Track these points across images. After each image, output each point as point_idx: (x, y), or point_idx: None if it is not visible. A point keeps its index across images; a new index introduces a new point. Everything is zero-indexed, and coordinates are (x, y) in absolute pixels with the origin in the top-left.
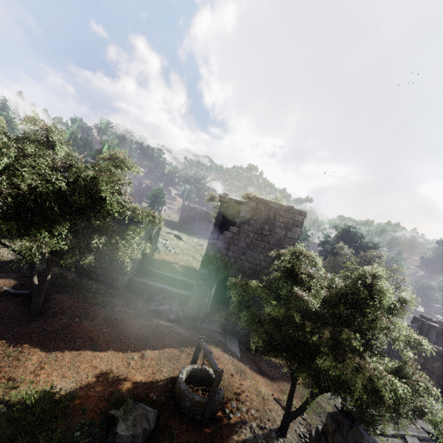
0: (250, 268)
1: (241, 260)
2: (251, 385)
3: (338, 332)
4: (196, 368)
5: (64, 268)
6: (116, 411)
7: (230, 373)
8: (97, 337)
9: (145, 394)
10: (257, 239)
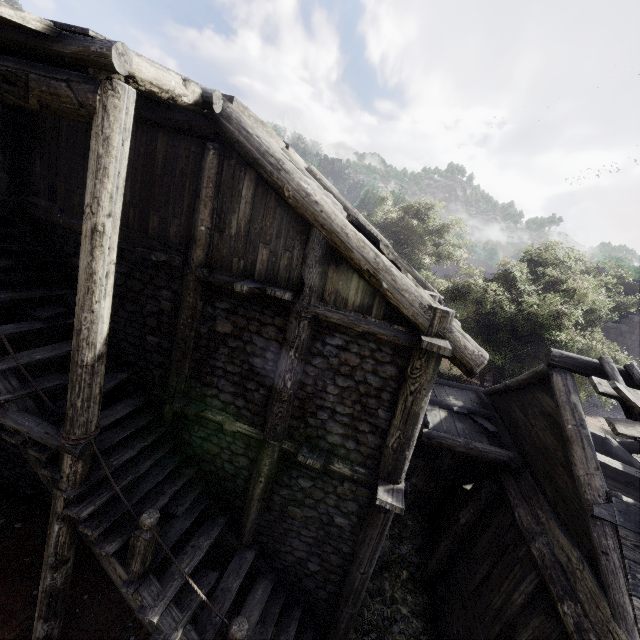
0: None
1: None
2: None
3: None
4: None
5: None
6: None
7: None
8: None
9: None
10: None
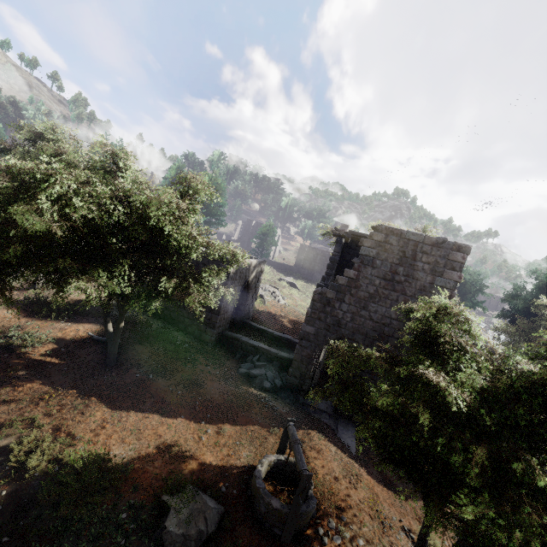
0: (374, 329)
1: (361, 317)
2: (365, 499)
3: (507, 457)
4: (282, 460)
5: (152, 316)
6: (170, 498)
7: (333, 475)
8: (169, 399)
9: (212, 482)
10: (386, 288)
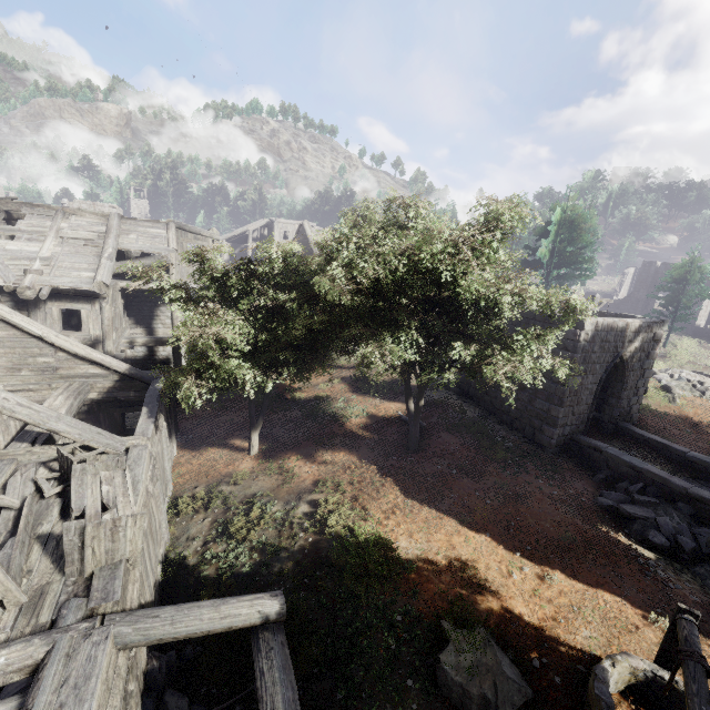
0: None
1: None
2: None
3: None
4: (666, 680)
5: (468, 402)
6: (451, 627)
7: None
8: (473, 506)
9: (518, 643)
10: None
